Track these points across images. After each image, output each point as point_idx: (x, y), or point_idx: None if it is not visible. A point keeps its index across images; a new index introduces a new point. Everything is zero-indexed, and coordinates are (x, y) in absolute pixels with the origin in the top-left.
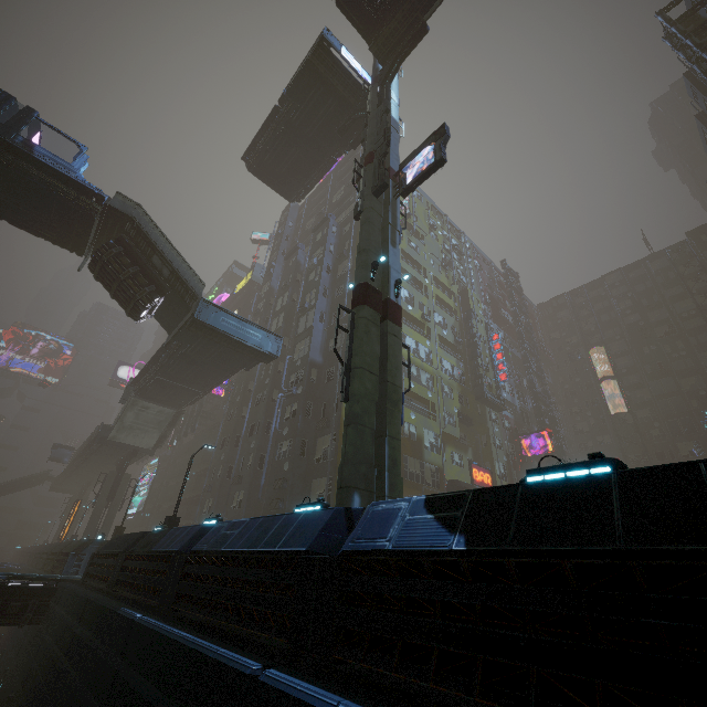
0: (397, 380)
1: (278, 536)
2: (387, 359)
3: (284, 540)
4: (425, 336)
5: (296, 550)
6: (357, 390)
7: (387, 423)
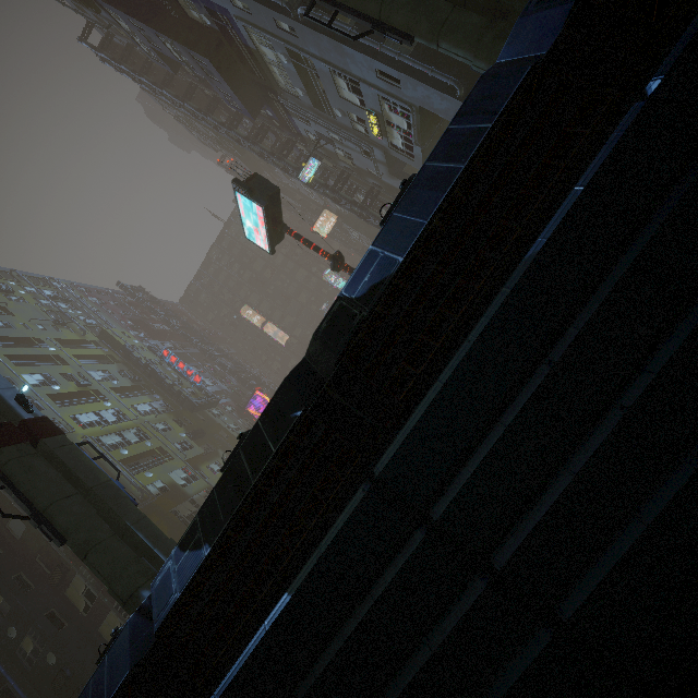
0: (100, 478)
1: (99, 697)
2: (74, 472)
3: (107, 692)
4: (99, 400)
5: (123, 682)
6: (67, 523)
7: (122, 518)
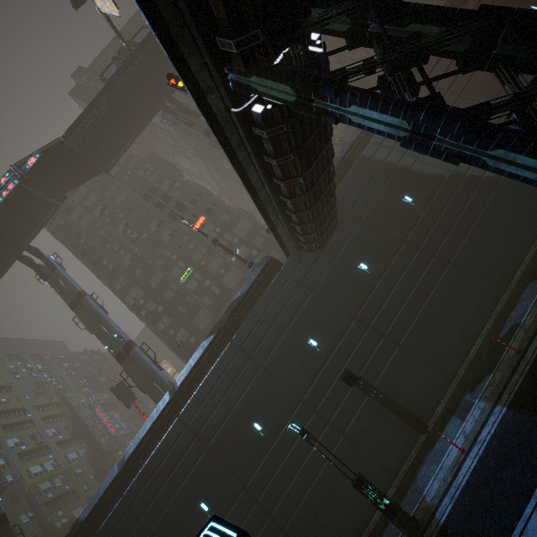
0: None
1: None
2: None
3: None
4: (46, 453)
5: None
6: None
7: None
